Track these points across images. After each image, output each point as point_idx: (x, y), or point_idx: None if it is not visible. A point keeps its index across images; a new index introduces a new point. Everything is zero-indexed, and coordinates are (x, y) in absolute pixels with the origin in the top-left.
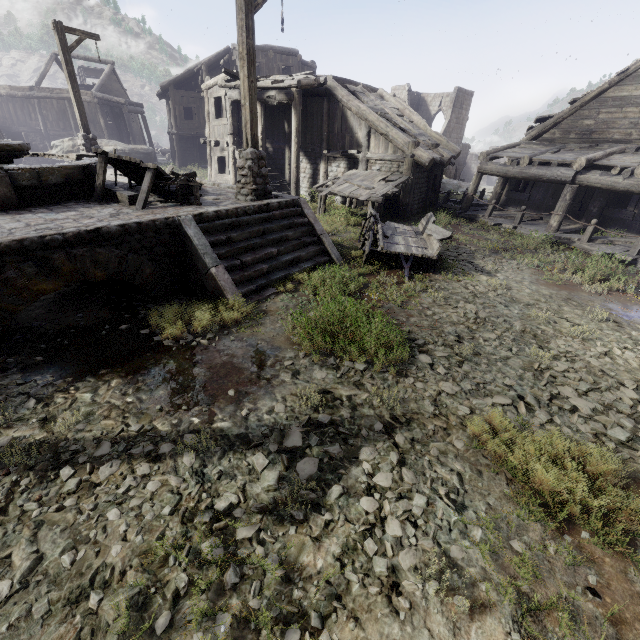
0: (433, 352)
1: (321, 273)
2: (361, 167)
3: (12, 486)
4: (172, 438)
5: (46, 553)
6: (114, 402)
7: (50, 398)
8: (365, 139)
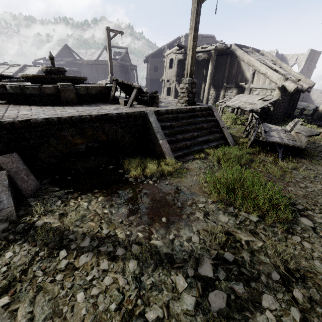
0: (312, 217)
1: (223, 149)
2: (246, 92)
3: (35, 254)
4: (125, 245)
5: (36, 315)
6: (97, 211)
7: (68, 201)
8: (251, 77)
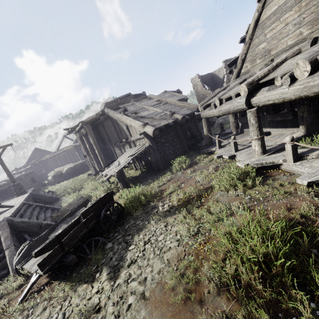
0: None
1: None
2: (132, 146)
3: None
4: None
5: None
6: None
7: None
8: (127, 131)
